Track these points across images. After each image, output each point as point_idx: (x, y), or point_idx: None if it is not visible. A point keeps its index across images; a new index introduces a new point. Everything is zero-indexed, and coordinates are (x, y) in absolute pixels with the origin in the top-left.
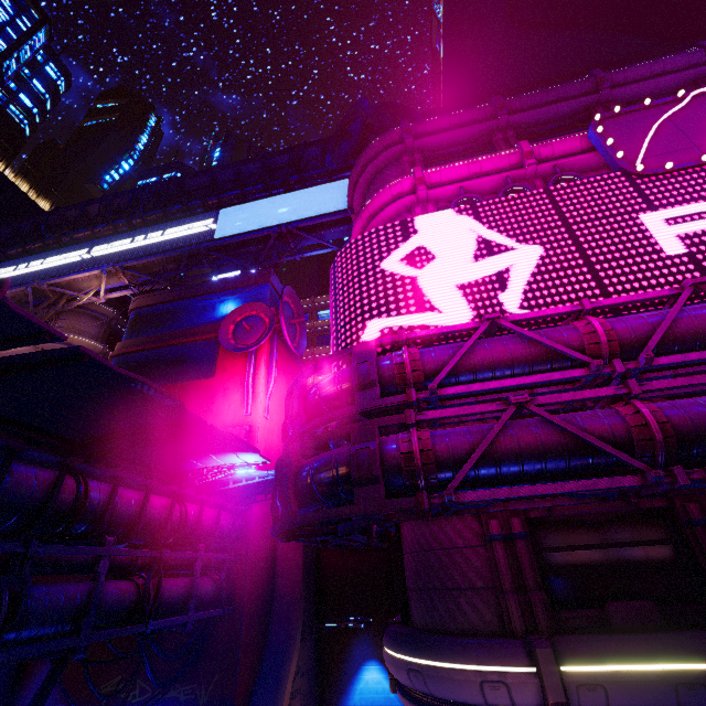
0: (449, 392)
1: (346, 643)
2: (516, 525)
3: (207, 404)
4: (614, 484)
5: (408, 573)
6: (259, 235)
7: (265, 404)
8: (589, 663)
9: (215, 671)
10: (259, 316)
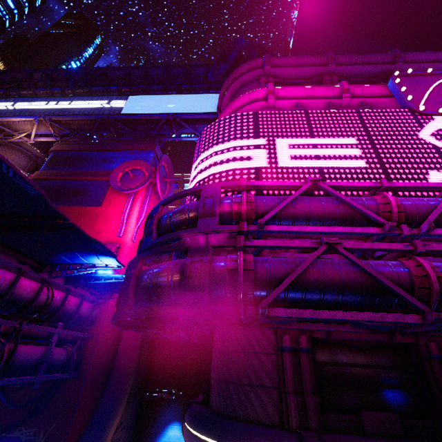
0: (273, 228)
1: (160, 407)
2: (303, 341)
3: (92, 224)
4: (399, 319)
5: (214, 366)
6: (153, 117)
7: (134, 231)
8: None
9: (54, 420)
10: (142, 170)
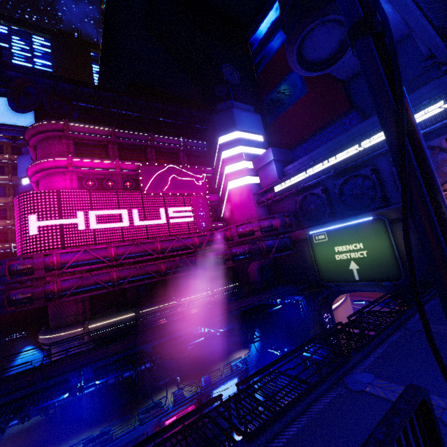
0: (68, 271)
1: (14, 344)
2: (86, 298)
3: None
4: (104, 291)
5: (50, 315)
6: None
7: None
8: (96, 324)
9: None
10: None
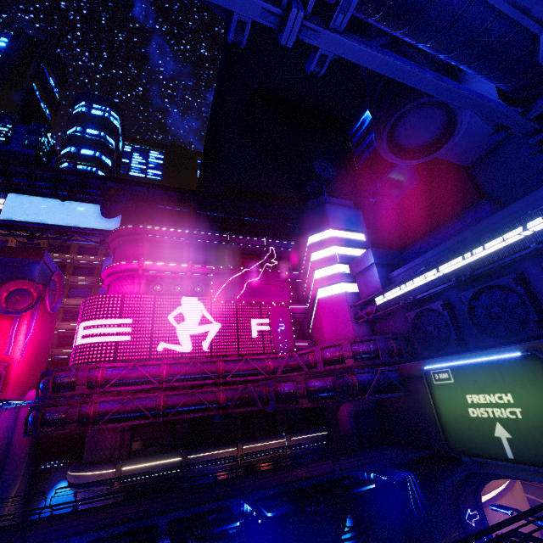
0: (111, 390)
1: (50, 474)
2: (127, 427)
3: None
4: (145, 422)
5: (86, 443)
6: (41, 227)
7: (22, 347)
8: (131, 466)
9: None
10: (30, 290)
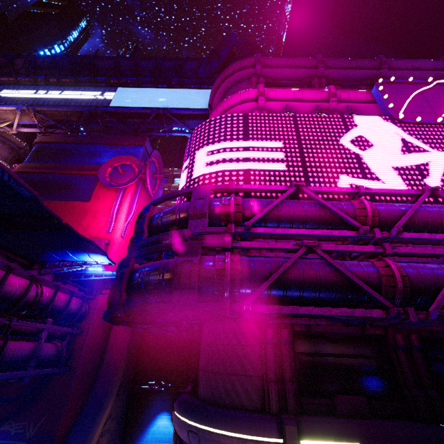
0: (259, 231)
1: (150, 399)
2: (285, 334)
3: (80, 220)
4: (367, 314)
5: (202, 358)
6: (143, 111)
7: (123, 227)
8: (320, 439)
9: (44, 413)
10: (132, 165)
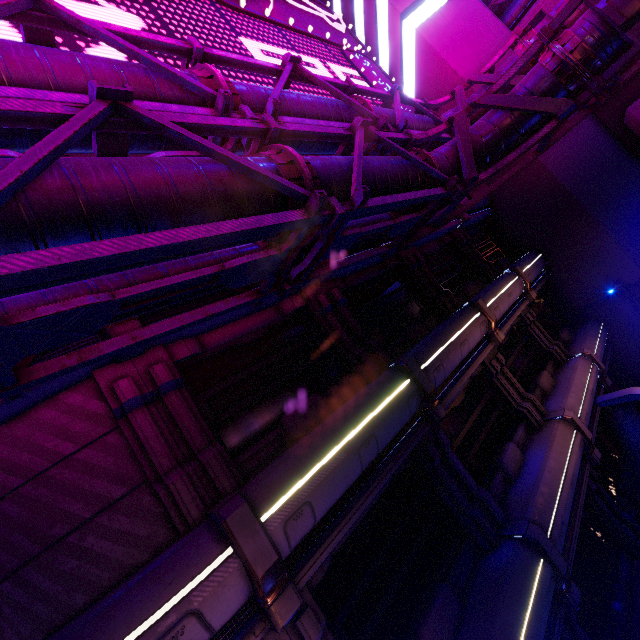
0: None
1: None
2: (162, 373)
3: None
4: (282, 220)
5: None
6: None
7: None
8: (289, 487)
9: None
10: None
